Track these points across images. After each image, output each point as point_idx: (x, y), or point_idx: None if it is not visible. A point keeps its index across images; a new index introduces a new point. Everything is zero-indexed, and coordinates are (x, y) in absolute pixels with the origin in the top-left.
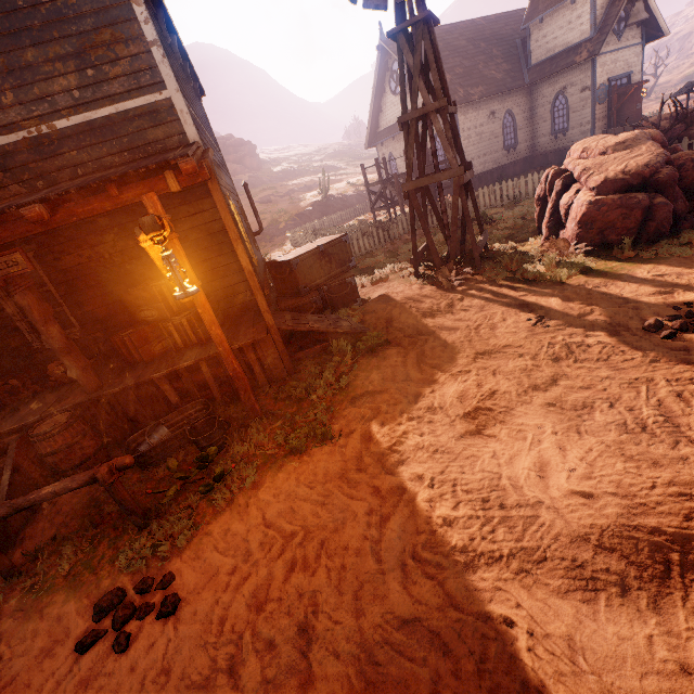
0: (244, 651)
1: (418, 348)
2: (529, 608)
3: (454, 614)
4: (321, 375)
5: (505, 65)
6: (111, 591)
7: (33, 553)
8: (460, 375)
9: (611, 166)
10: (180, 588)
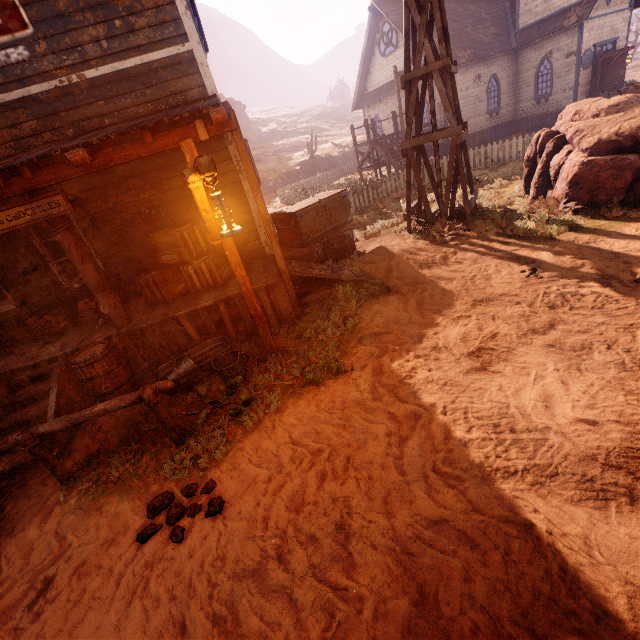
0: (290, 542)
1: (417, 296)
2: (546, 513)
3: (478, 516)
4: (327, 318)
5: (493, 29)
6: (161, 494)
7: (83, 463)
8: (461, 320)
9: (604, 128)
10: (223, 493)
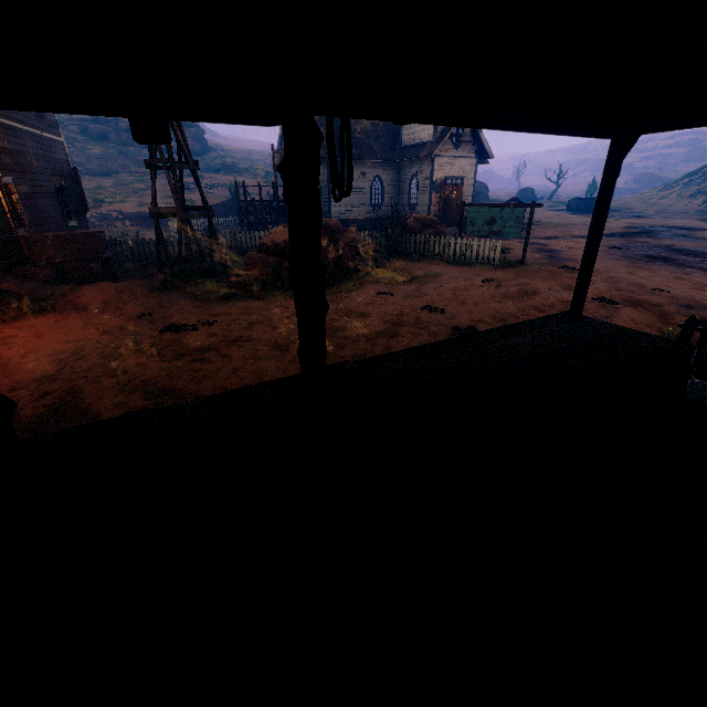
0: None
1: (67, 316)
2: None
3: None
4: None
5: (384, 139)
6: None
7: None
8: (51, 331)
9: (277, 236)
10: None
